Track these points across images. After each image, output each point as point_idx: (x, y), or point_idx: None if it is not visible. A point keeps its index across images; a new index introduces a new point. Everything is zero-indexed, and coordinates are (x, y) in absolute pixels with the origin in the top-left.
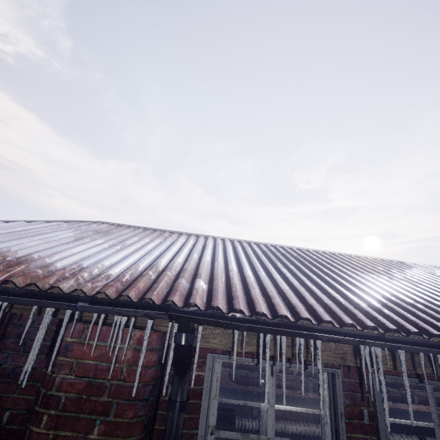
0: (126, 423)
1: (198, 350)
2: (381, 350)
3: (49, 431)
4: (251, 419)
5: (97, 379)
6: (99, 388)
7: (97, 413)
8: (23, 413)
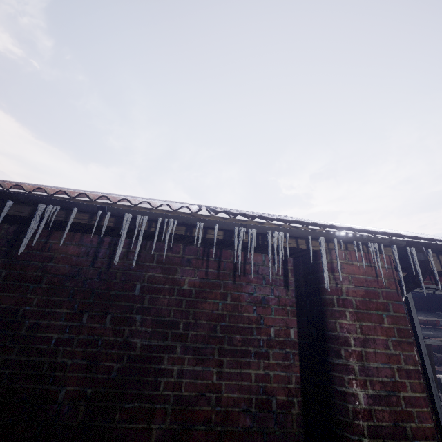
0: (402, 317)
1: (434, 266)
2: None
3: (354, 322)
4: None
5: (370, 288)
6: (374, 294)
7: (381, 310)
8: (283, 329)
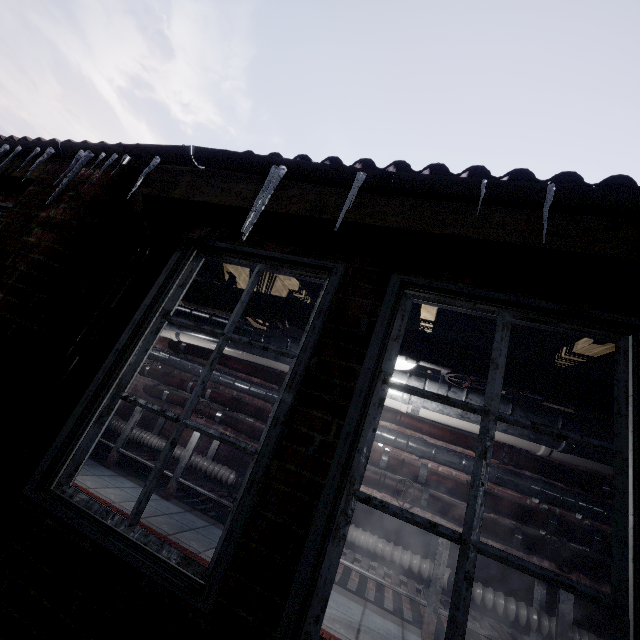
0: None
1: None
2: None
3: None
4: (141, 429)
5: None
6: None
7: None
8: None
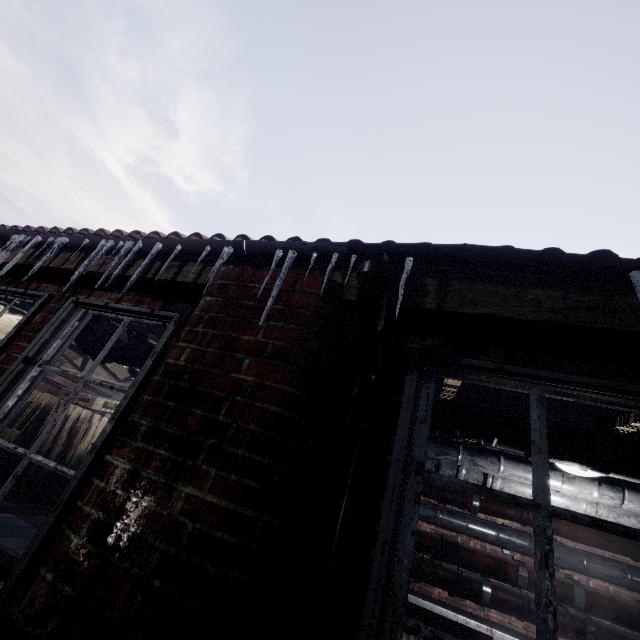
0: None
1: None
2: (23, 237)
3: None
4: None
5: None
6: None
7: None
8: None
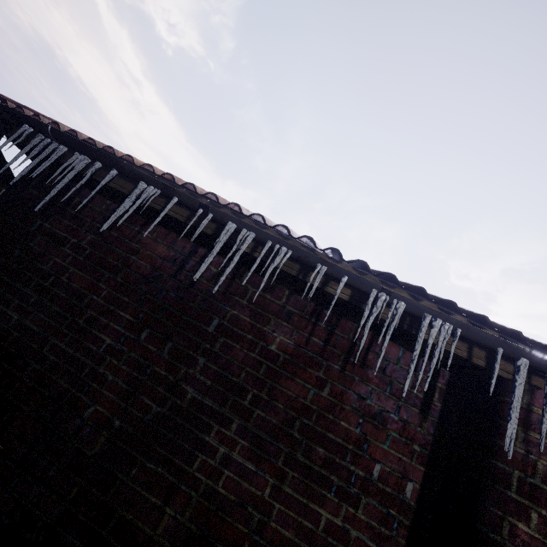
0: None
1: None
2: None
3: (544, 539)
4: None
5: None
6: None
7: None
8: (397, 475)
